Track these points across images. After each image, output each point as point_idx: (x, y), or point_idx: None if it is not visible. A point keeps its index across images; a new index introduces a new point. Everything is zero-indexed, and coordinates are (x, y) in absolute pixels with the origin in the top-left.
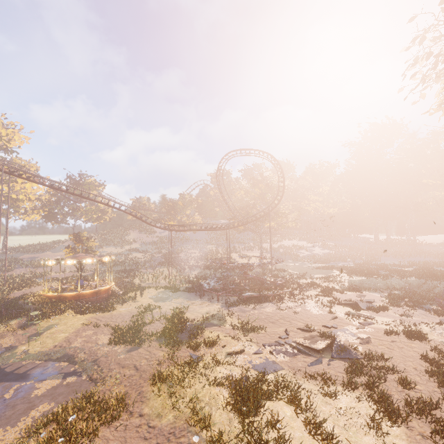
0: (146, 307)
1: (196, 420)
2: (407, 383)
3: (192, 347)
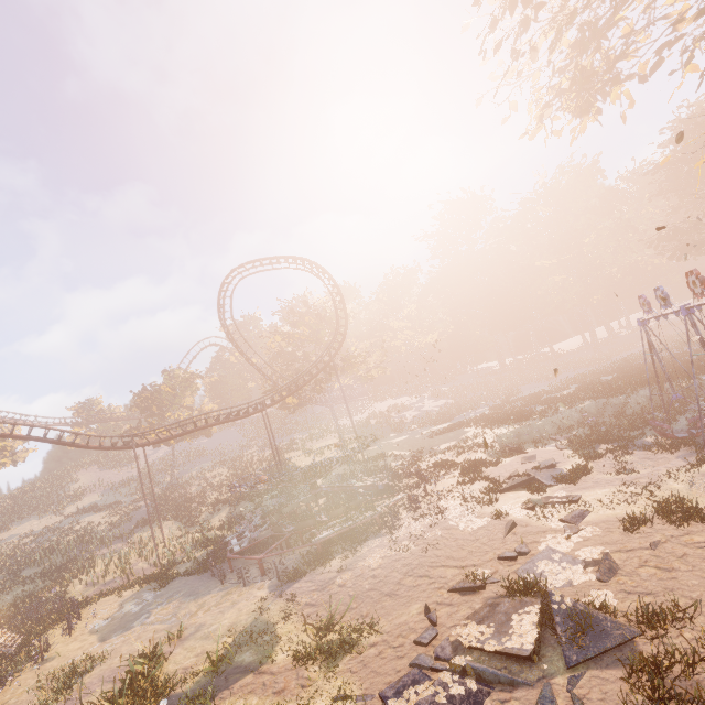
0: (62, 676)
1: None
2: None
3: None
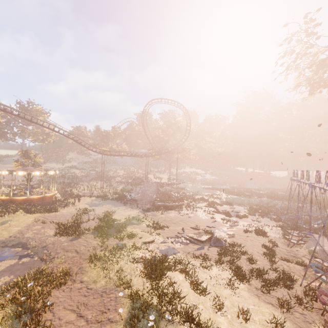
0: (83, 210)
1: (121, 283)
2: (252, 260)
3: (118, 238)
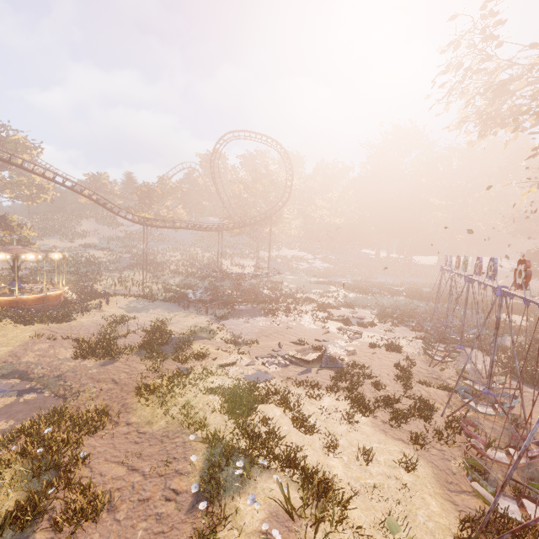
0: (116, 318)
1: (191, 423)
2: (379, 385)
3: (180, 360)
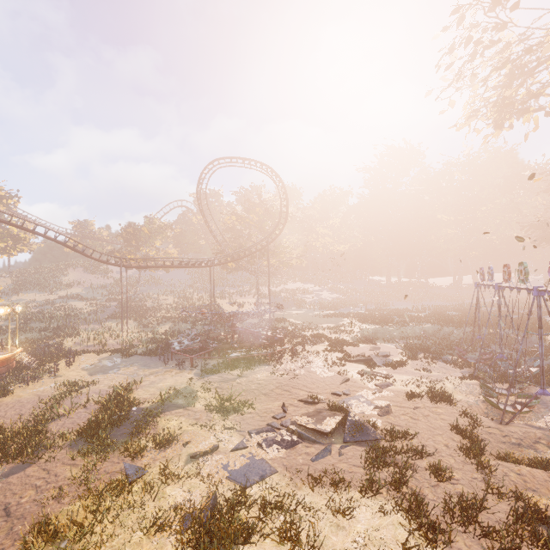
0: (70, 385)
1: None
2: (442, 471)
3: (130, 453)
